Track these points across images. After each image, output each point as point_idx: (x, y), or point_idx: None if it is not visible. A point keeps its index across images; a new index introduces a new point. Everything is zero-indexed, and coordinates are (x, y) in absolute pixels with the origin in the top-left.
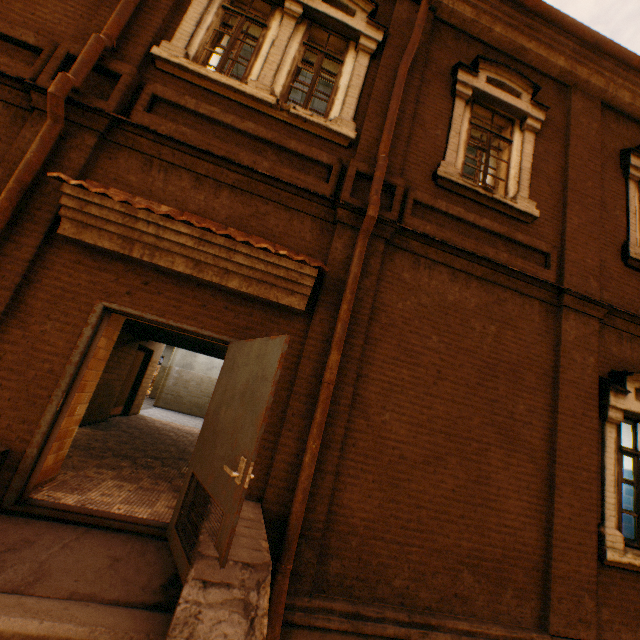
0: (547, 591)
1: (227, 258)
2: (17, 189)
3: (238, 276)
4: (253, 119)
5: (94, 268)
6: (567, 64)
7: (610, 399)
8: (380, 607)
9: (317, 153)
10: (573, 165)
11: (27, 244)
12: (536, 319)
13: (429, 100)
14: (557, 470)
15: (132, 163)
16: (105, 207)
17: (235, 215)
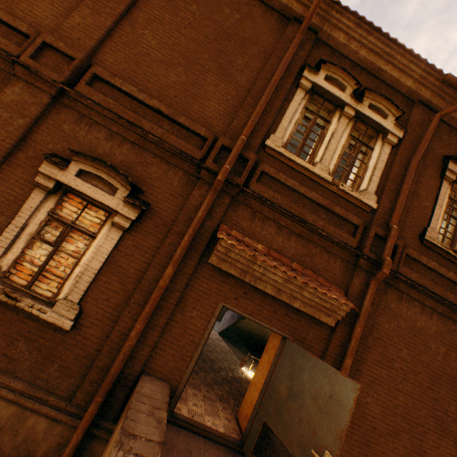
0: None
1: (298, 292)
2: (192, 234)
3: (300, 300)
4: (314, 188)
5: (219, 280)
6: None
7: None
8: None
9: (351, 216)
10: None
11: (190, 264)
12: None
13: (424, 179)
14: None
15: (245, 214)
16: (239, 254)
17: (297, 253)
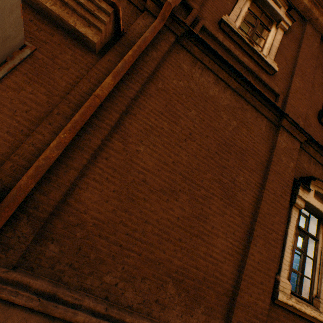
0: (230, 314)
1: None
2: None
3: None
4: None
5: None
6: (308, 4)
7: (299, 191)
8: (82, 295)
9: None
10: (301, 57)
11: None
12: (263, 129)
13: None
14: (257, 226)
15: None
16: None
17: None
